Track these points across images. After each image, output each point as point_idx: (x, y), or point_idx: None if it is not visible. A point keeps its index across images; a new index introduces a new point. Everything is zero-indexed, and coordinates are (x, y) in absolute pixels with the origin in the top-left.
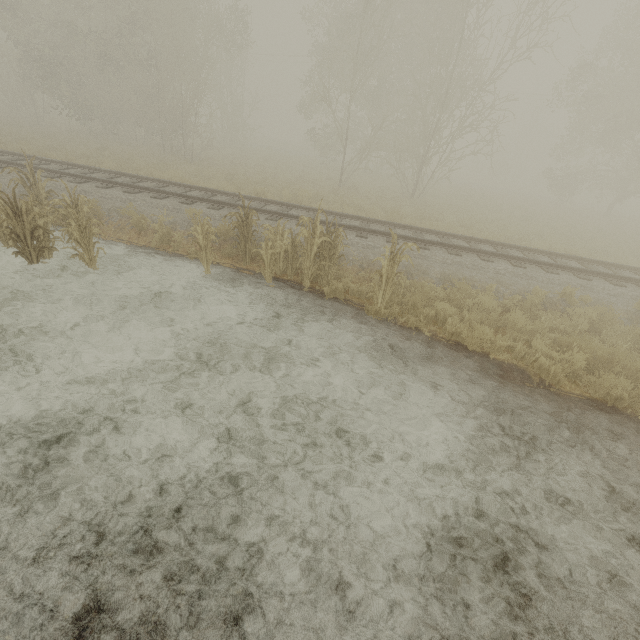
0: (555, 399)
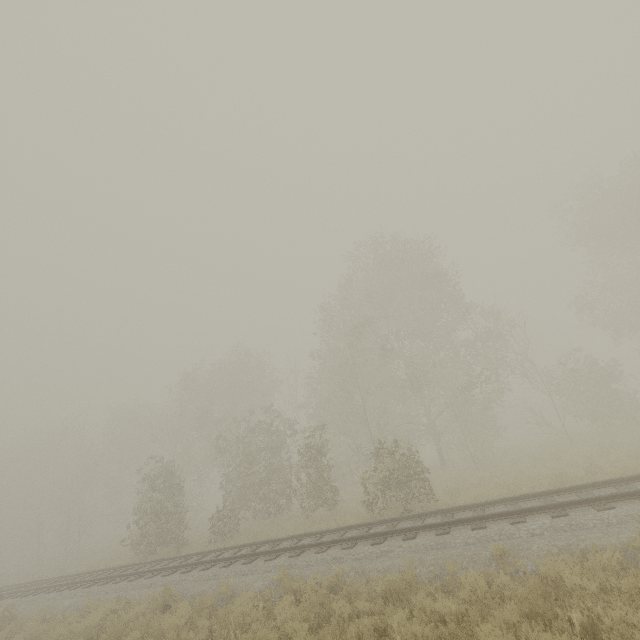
0: None
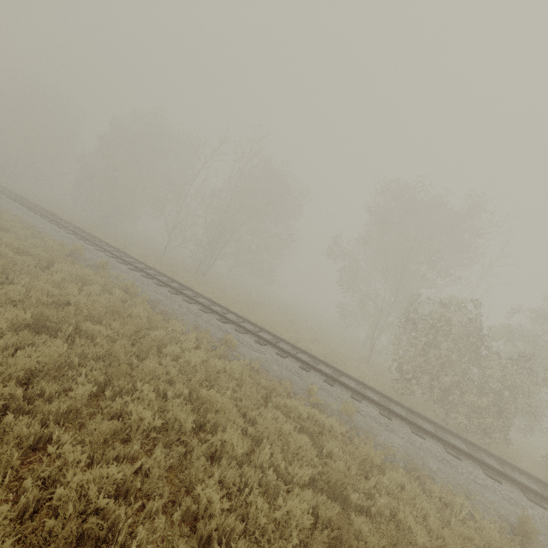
0: None
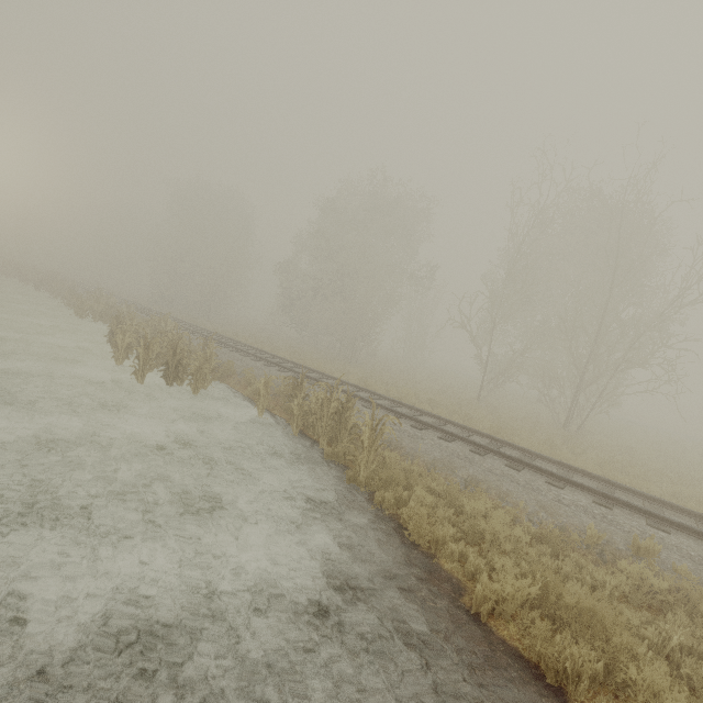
0: (464, 629)
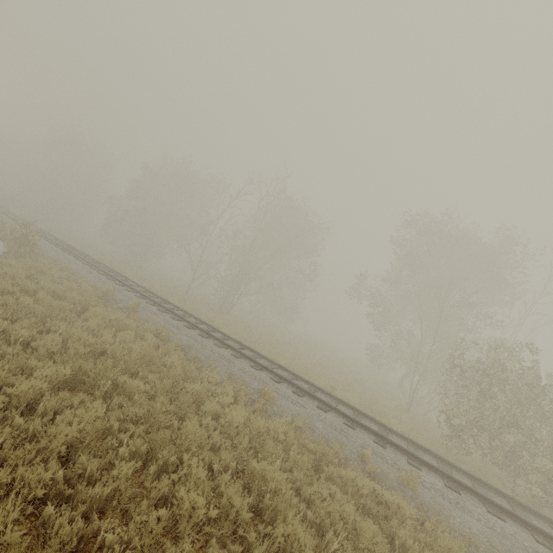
0: None
